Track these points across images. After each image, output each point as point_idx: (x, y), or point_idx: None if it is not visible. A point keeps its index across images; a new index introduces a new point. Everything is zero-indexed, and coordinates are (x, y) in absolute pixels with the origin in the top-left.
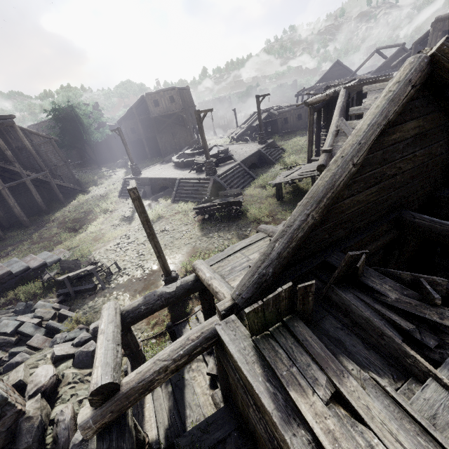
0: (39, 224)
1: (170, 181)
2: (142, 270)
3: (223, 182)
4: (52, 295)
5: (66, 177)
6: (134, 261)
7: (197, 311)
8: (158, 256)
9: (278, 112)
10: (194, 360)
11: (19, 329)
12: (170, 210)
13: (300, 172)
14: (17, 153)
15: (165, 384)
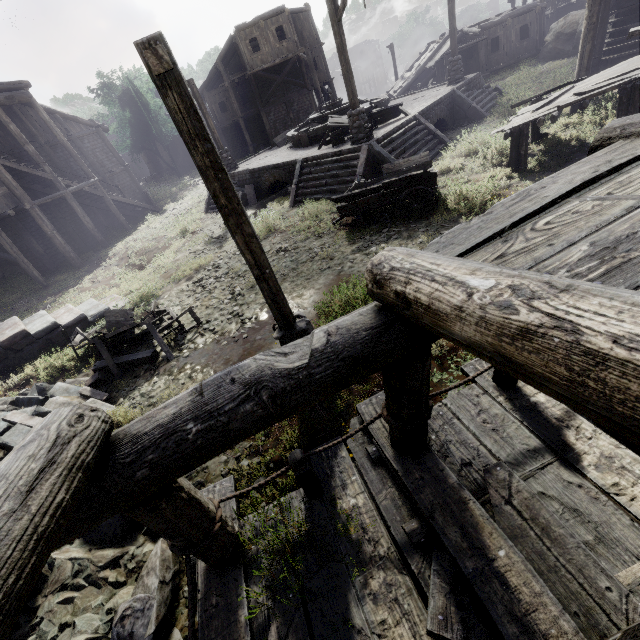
0: (94, 263)
1: (285, 169)
2: (238, 322)
3: (387, 152)
4: (87, 370)
5: (129, 190)
6: (225, 307)
7: (373, 419)
8: (259, 276)
9: (479, 28)
10: (374, 563)
11: None
12: (288, 219)
13: (579, 90)
14: (48, 152)
15: (295, 638)
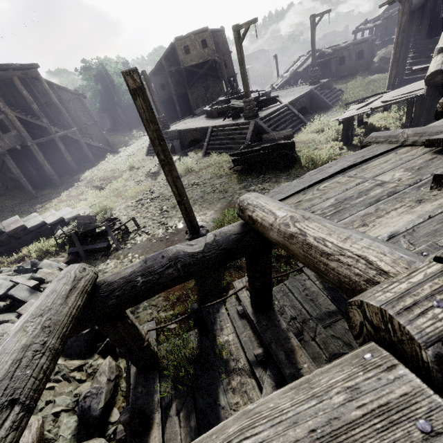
0: (69, 184)
1: (201, 131)
2: (164, 229)
3: (266, 126)
4: (63, 253)
5: (96, 137)
6: (156, 218)
7: (240, 288)
8: (180, 201)
9: (332, 50)
10: (235, 371)
11: (9, 292)
12: (200, 164)
13: (385, 99)
14: (46, 109)
15: (186, 410)
